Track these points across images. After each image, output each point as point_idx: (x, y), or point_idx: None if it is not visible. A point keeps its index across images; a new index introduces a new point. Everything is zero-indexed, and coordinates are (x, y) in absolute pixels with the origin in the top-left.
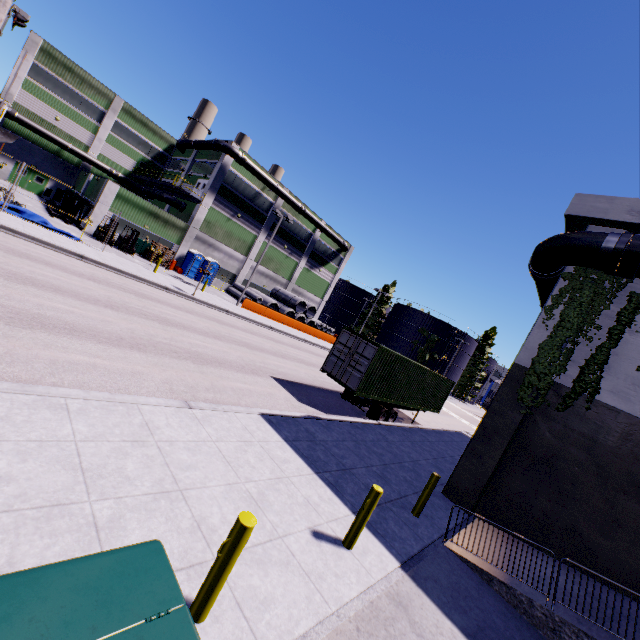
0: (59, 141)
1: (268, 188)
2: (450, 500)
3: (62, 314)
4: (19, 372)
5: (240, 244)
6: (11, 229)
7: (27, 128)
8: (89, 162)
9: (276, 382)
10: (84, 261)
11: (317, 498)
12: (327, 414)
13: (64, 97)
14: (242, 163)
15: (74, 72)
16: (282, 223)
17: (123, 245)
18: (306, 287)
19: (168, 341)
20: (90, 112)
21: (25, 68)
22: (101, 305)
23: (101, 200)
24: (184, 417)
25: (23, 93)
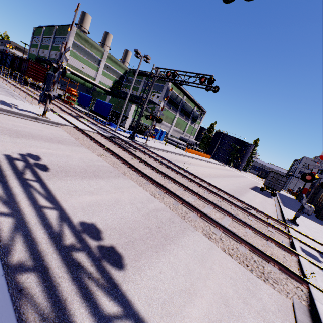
0: (86, 79)
1: (181, 93)
2: (320, 220)
3: (228, 186)
4: (269, 209)
5: (170, 120)
6: (156, 148)
7: (74, 75)
8: (97, 86)
9: (253, 191)
10: (169, 153)
11: (320, 225)
12: (272, 199)
13: (85, 55)
14: (176, 86)
15: (88, 42)
16: (184, 107)
17: (142, 133)
18: (189, 132)
19: (234, 185)
20: (95, 61)
21: (70, 44)
22: (214, 177)
23: (129, 113)
24: (289, 212)
25: (69, 57)
